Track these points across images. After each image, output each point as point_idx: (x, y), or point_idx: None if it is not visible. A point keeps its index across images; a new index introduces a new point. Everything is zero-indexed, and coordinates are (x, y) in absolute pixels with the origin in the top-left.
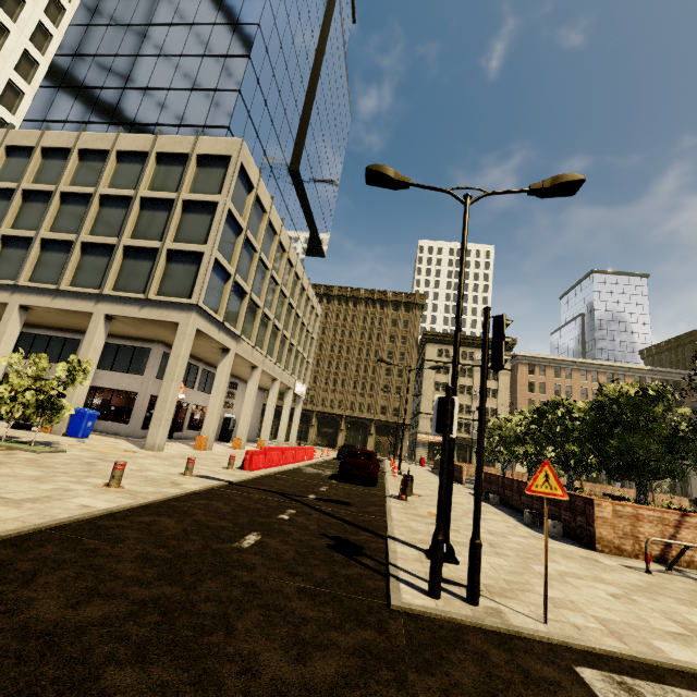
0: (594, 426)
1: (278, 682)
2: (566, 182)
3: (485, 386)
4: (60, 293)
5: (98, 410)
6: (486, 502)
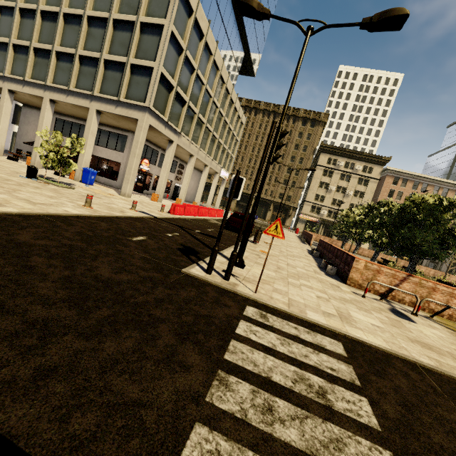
0: (397, 220)
1: (99, 275)
2: (392, 17)
3: (259, 172)
4: (70, 93)
5: (103, 171)
6: (311, 255)
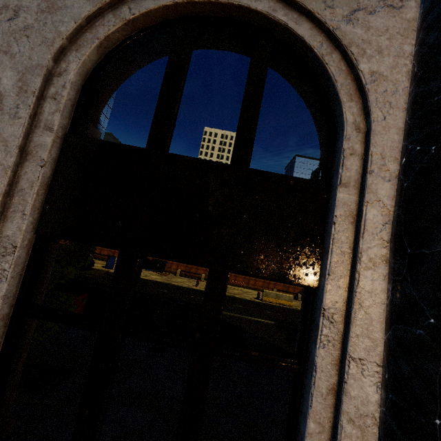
0: None
1: None
2: None
3: None
4: None
5: None
6: None
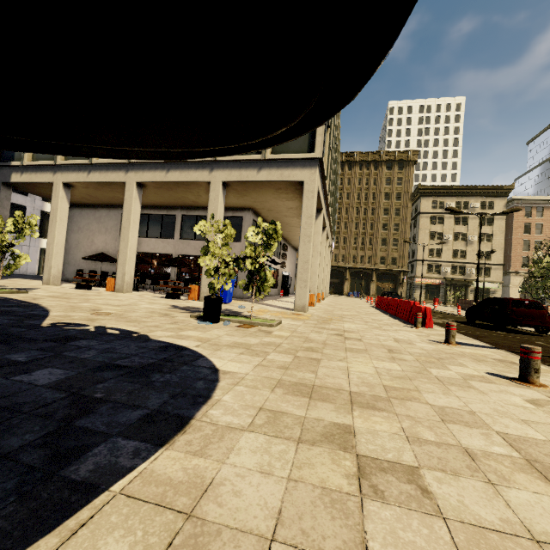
0: None
1: None
2: None
3: None
4: (172, 165)
5: None
6: None
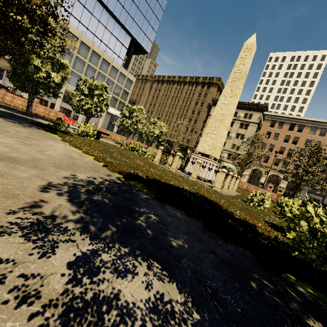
0: None
1: None
2: None
3: None
4: None
5: None
6: None
